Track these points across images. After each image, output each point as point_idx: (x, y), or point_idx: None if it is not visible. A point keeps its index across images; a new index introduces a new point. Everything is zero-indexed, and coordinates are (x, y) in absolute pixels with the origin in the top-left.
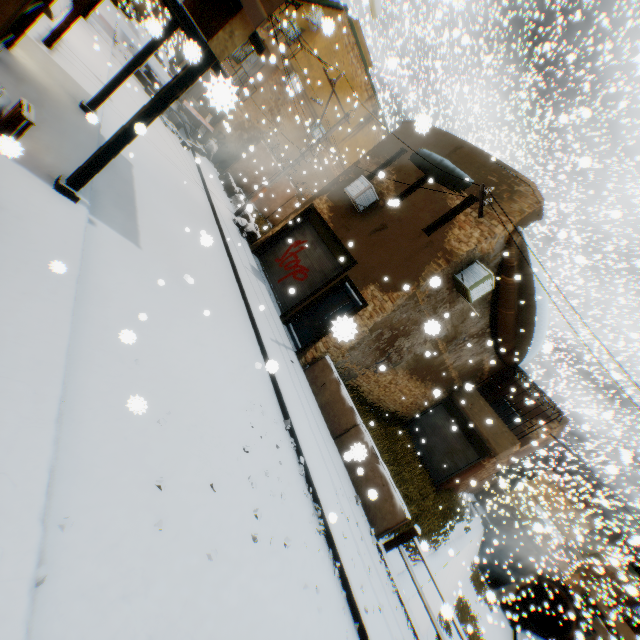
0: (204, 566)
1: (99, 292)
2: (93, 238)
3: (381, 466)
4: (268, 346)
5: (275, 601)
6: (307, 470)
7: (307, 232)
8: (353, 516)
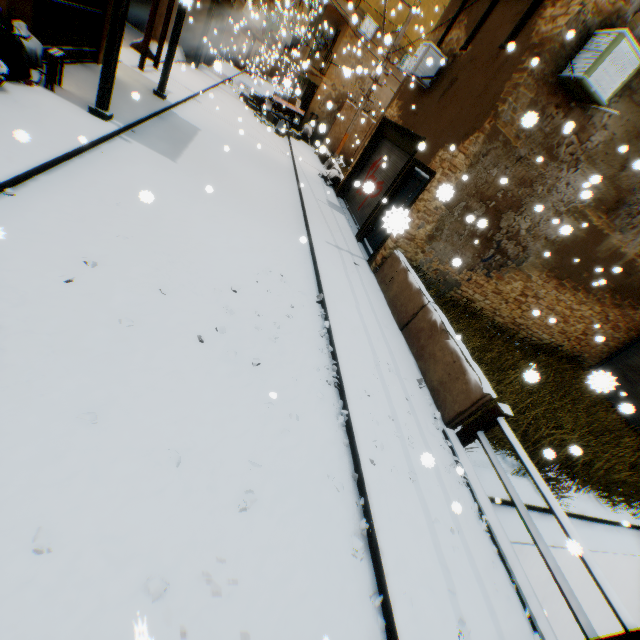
0: (109, 324)
1: (105, 167)
2: (122, 147)
3: (451, 341)
4: (318, 244)
5: (202, 389)
6: (330, 333)
7: (382, 149)
8: (401, 392)
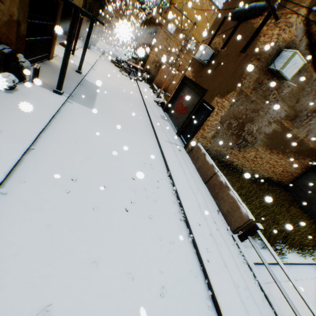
0: (89, 211)
1: (66, 121)
2: (70, 107)
3: (231, 192)
4: (162, 143)
5: (133, 237)
6: (177, 192)
7: (185, 90)
8: (212, 218)
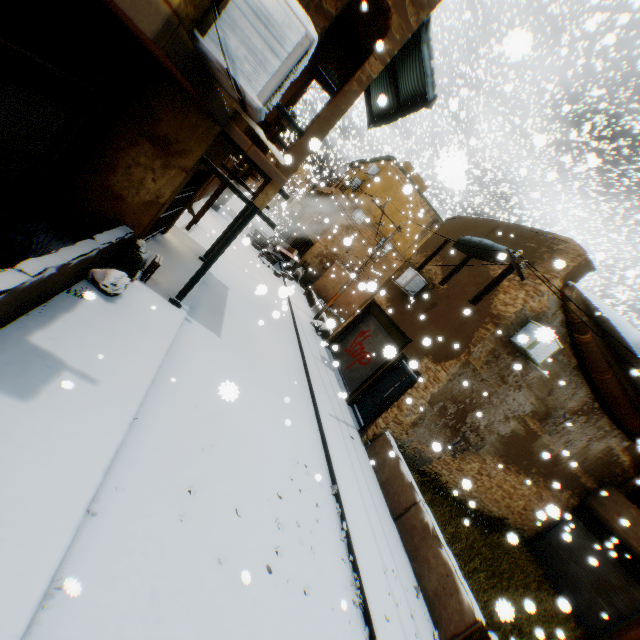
0: (213, 566)
1: (182, 361)
2: (187, 330)
3: (443, 550)
4: (324, 419)
5: (279, 635)
6: (349, 536)
7: (370, 323)
8: (407, 605)
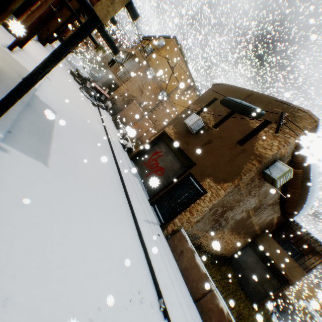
0: None
1: None
2: (0, 164)
3: None
4: (142, 227)
5: None
6: None
7: (162, 146)
8: None
